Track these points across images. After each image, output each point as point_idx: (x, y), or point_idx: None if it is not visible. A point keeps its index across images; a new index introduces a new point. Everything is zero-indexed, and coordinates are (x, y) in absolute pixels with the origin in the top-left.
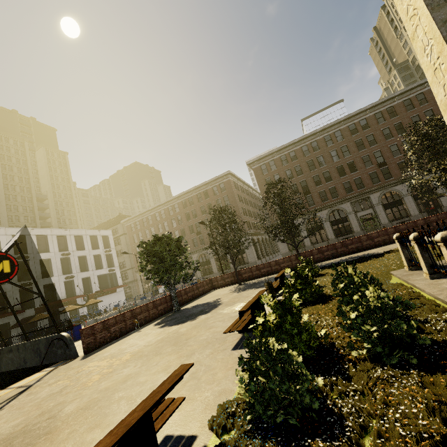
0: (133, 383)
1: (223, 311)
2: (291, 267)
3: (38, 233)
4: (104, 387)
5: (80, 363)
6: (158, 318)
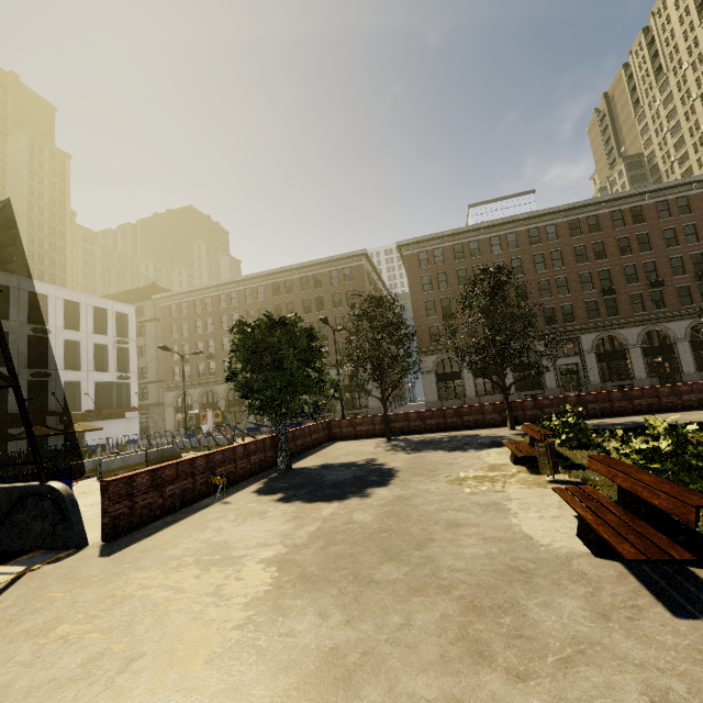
0: (399, 701)
1: (429, 486)
2: (482, 423)
3: None
4: (272, 695)
5: (105, 568)
6: (252, 480)
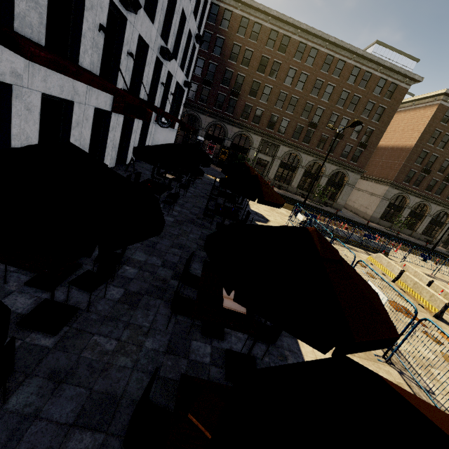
0: None
1: None
2: None
3: None
4: None
5: None
6: None
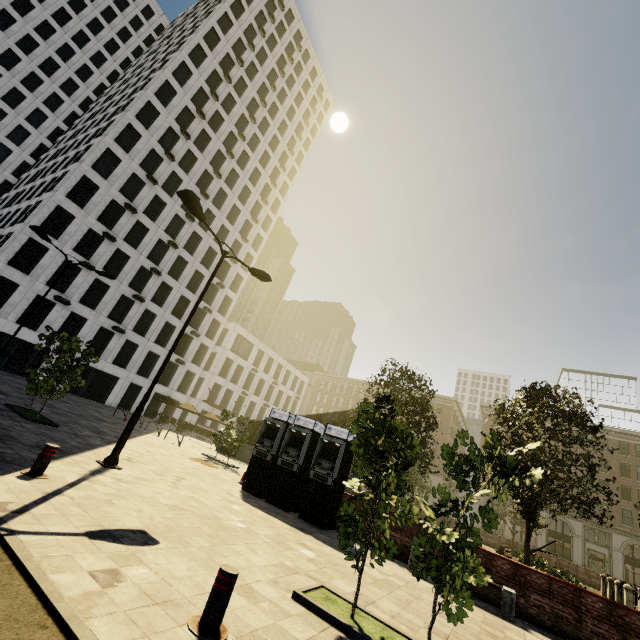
0: None
1: None
2: (497, 547)
3: (271, 355)
4: None
5: None
6: None
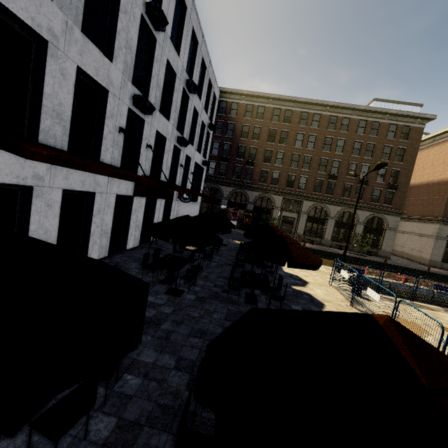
0: None
1: None
2: None
3: None
4: None
5: None
6: None
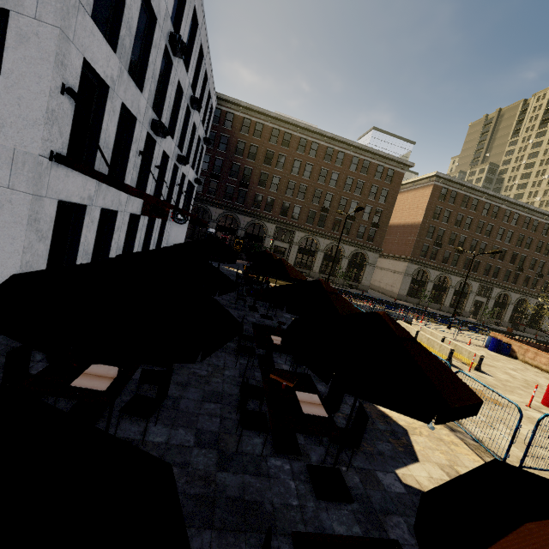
0: None
1: None
2: None
3: (196, 1)
4: None
5: None
6: None
